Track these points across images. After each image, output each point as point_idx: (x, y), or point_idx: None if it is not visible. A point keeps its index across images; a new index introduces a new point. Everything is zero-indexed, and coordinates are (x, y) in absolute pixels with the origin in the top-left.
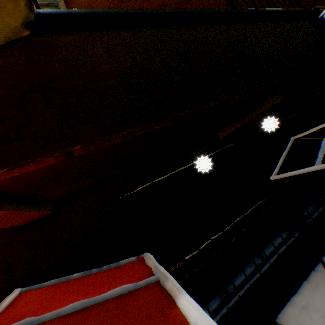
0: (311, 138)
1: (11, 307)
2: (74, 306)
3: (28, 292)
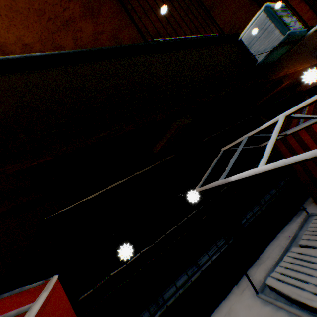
0: (244, 147)
1: None
2: None
3: None
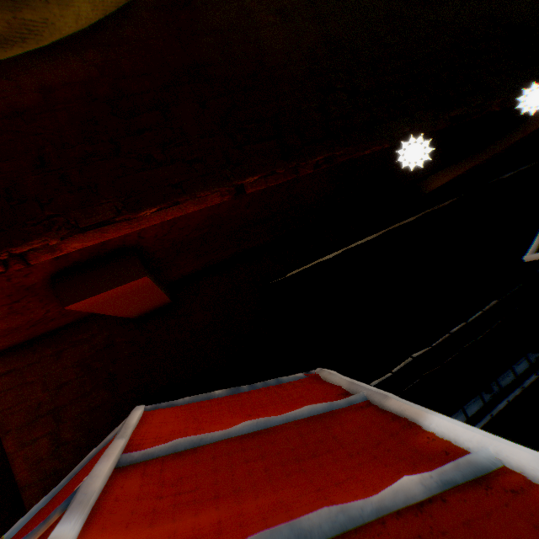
0: None
1: (144, 427)
2: (249, 426)
3: (156, 411)
